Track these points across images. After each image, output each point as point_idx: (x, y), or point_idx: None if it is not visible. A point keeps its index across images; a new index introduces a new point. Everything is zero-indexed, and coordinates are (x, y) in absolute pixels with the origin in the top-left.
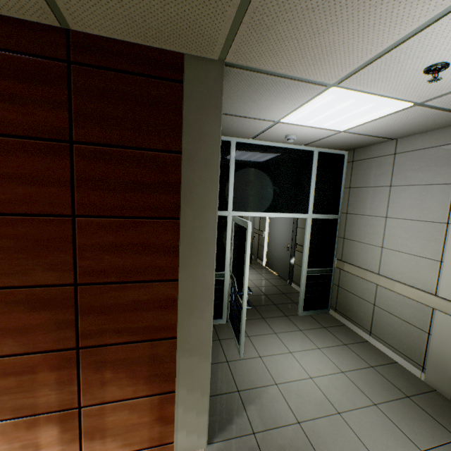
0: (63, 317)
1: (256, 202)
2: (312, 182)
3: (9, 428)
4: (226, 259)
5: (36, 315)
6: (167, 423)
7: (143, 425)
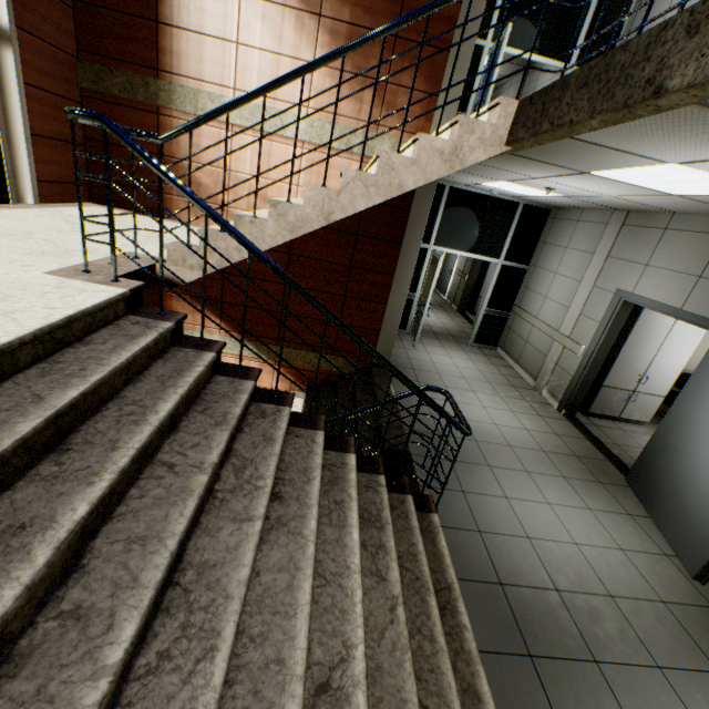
0: (394, 11)
1: (517, 37)
2: (586, 23)
3: (353, 81)
4: (471, 99)
5: (382, 4)
6: (428, 121)
7: (415, 116)
